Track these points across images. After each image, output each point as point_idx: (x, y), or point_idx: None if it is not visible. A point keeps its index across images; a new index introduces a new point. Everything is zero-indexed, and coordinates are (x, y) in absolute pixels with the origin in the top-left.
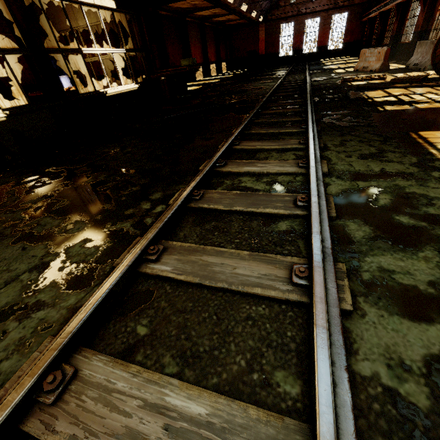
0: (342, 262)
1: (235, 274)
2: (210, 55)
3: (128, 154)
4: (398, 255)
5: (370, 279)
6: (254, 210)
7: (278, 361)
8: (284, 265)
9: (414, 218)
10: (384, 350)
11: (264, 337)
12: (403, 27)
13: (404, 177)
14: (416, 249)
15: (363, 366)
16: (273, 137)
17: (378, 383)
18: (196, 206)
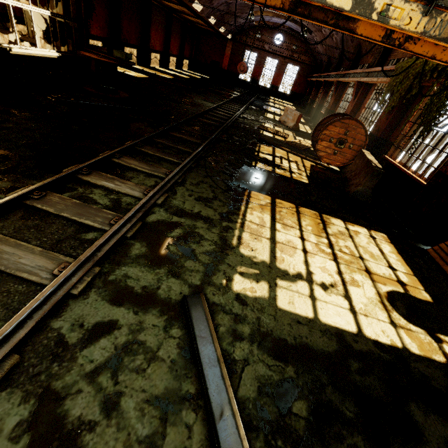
0: (105, 267)
1: (17, 262)
2: (172, 47)
3: (5, 130)
4: (144, 269)
5: (112, 280)
6: (76, 219)
7: (5, 317)
8: (60, 262)
9: (179, 248)
10: (79, 317)
11: (8, 303)
12: (325, 100)
13: (206, 220)
14: (158, 267)
15: (58, 323)
16: (156, 161)
17: (57, 332)
18: (31, 204)
